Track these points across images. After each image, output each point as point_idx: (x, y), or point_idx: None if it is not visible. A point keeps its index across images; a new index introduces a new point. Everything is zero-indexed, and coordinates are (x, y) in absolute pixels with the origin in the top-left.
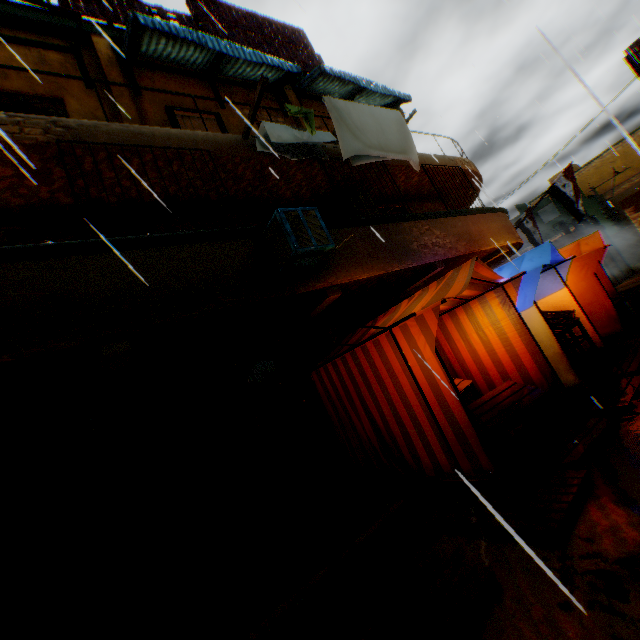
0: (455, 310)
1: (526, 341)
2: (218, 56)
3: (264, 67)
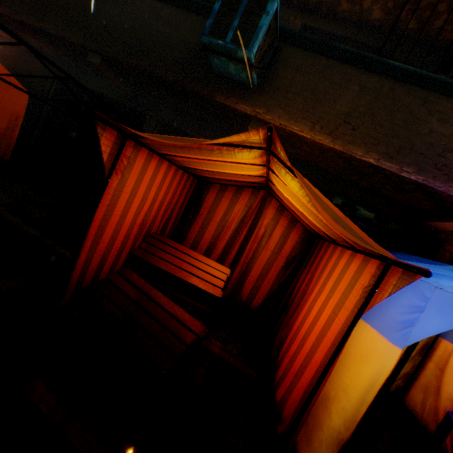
0: (346, 251)
1: (325, 363)
2: None
3: None
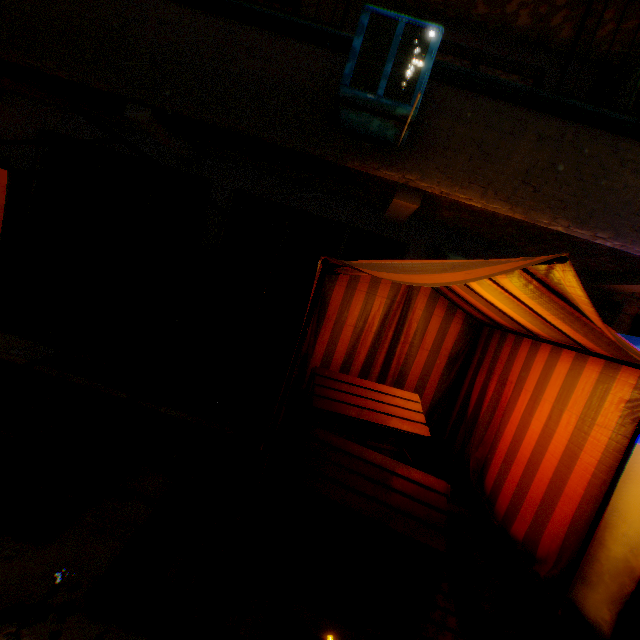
0: (562, 350)
1: (592, 491)
2: None
3: None
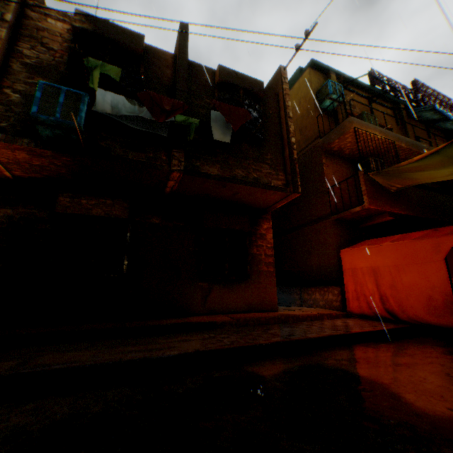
0: None
1: None
2: (440, 118)
3: None
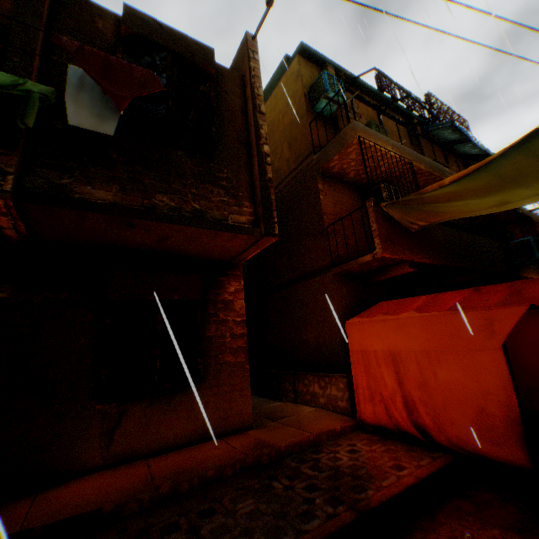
0: None
1: None
2: (459, 139)
3: (476, 149)
